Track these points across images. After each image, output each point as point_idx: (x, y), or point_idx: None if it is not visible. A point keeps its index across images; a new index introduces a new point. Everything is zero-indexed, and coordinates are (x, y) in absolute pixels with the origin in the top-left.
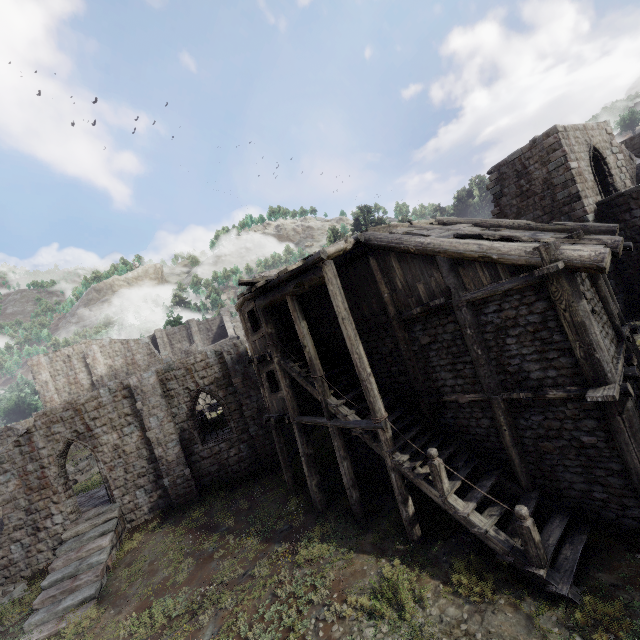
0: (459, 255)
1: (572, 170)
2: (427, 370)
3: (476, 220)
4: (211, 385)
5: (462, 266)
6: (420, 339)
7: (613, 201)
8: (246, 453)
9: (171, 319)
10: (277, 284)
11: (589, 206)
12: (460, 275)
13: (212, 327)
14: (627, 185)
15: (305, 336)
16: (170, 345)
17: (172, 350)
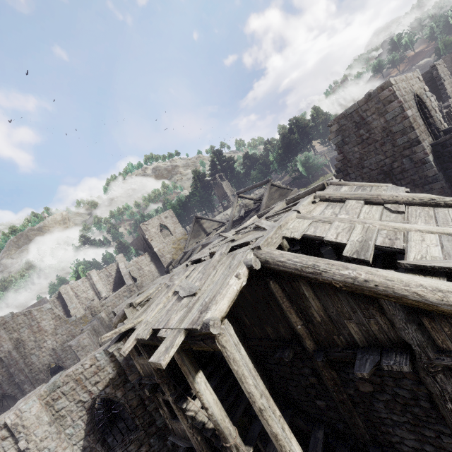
0: (427, 306)
1: (409, 118)
2: (371, 418)
3: (365, 195)
4: (106, 388)
5: (428, 316)
6: (357, 384)
7: (447, 141)
8: (157, 445)
9: (74, 271)
10: (153, 333)
11: (427, 148)
12: (425, 327)
13: (111, 273)
14: (442, 122)
15: (204, 395)
16: (76, 297)
17: (79, 301)
